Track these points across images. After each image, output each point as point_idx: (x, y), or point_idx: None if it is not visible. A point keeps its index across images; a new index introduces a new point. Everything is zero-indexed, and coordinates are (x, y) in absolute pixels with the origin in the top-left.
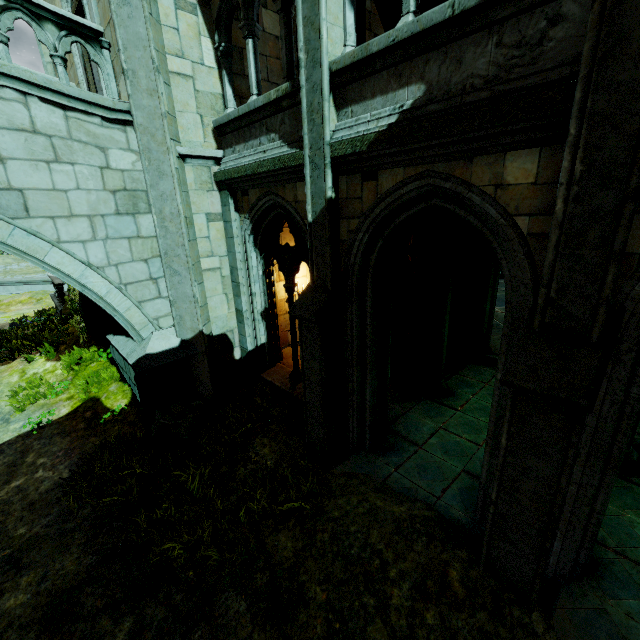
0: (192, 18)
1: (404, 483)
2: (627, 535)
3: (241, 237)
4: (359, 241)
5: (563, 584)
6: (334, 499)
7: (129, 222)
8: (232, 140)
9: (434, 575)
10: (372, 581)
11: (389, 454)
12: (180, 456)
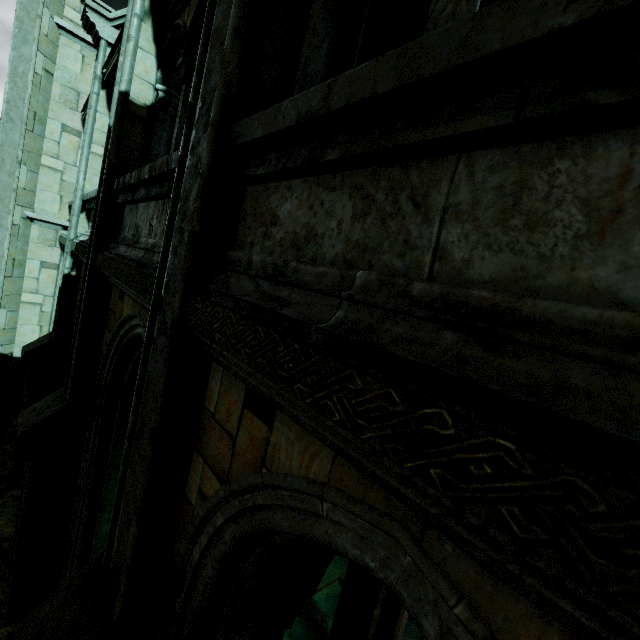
0: (75, 138)
1: None
2: None
3: None
4: None
5: None
6: None
7: None
8: None
9: None
10: None
11: None
12: None
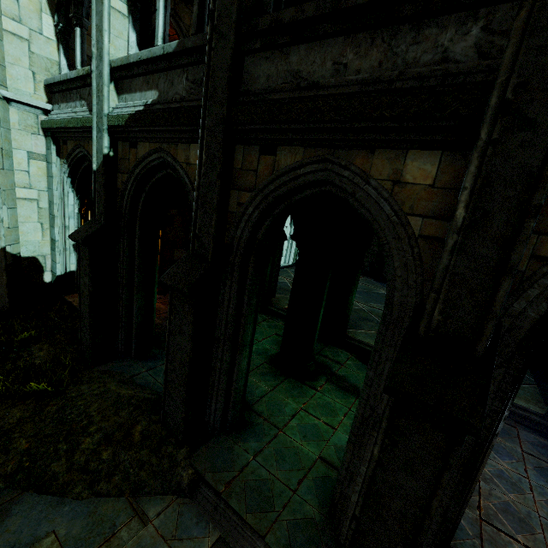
0: None
1: (147, 379)
2: (278, 410)
3: (60, 178)
4: (128, 191)
5: (217, 435)
6: (79, 386)
7: None
8: (59, 99)
9: (124, 429)
10: (72, 434)
11: (149, 361)
12: None
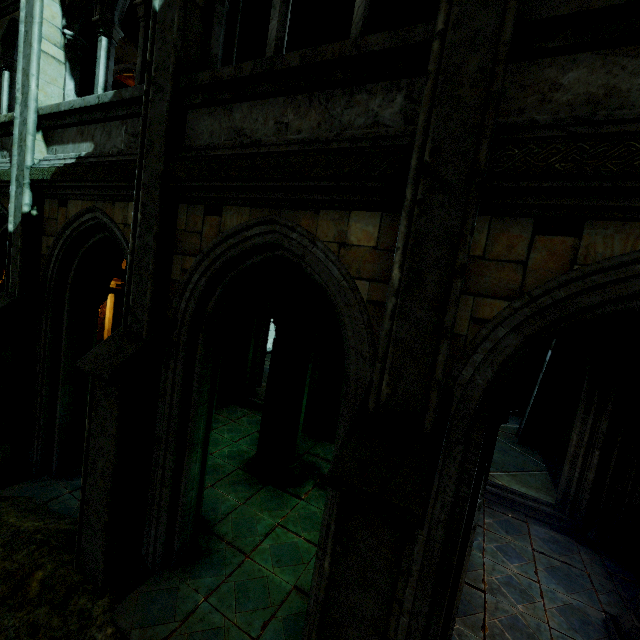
0: None
1: (69, 503)
2: (248, 529)
3: None
4: (55, 257)
5: (157, 573)
6: None
7: None
8: None
9: (15, 579)
10: None
11: (77, 478)
12: None
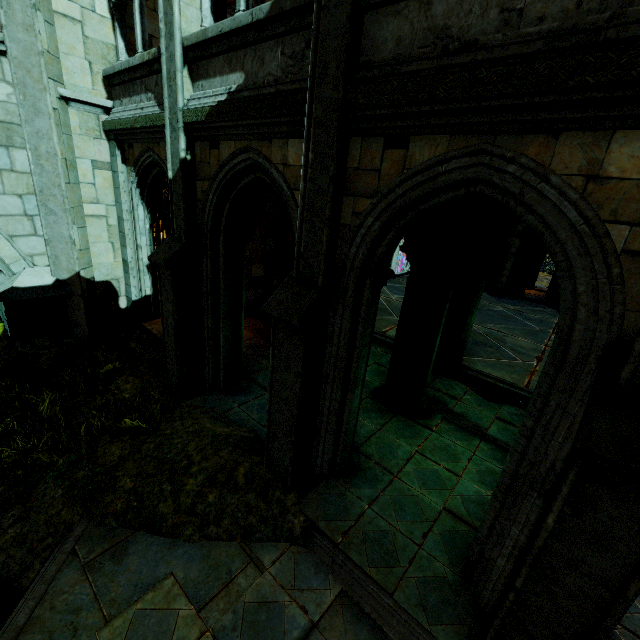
0: None
1: (241, 415)
2: (390, 453)
3: (128, 189)
4: (210, 201)
5: (325, 480)
6: (172, 422)
7: (1, 154)
8: (120, 92)
9: (226, 470)
10: (175, 474)
11: (239, 395)
12: (40, 385)
